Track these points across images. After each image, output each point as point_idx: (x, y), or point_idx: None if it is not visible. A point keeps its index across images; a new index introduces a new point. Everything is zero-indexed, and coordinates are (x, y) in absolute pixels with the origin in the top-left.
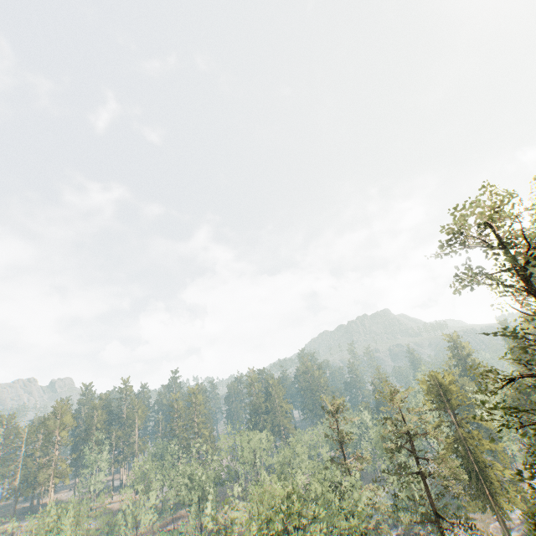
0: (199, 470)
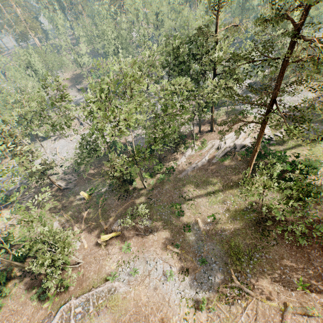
0: (109, 30)
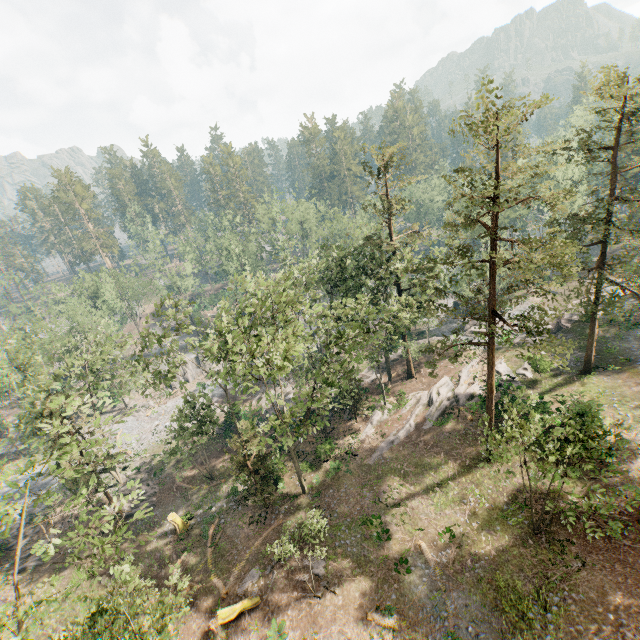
0: (232, 243)
